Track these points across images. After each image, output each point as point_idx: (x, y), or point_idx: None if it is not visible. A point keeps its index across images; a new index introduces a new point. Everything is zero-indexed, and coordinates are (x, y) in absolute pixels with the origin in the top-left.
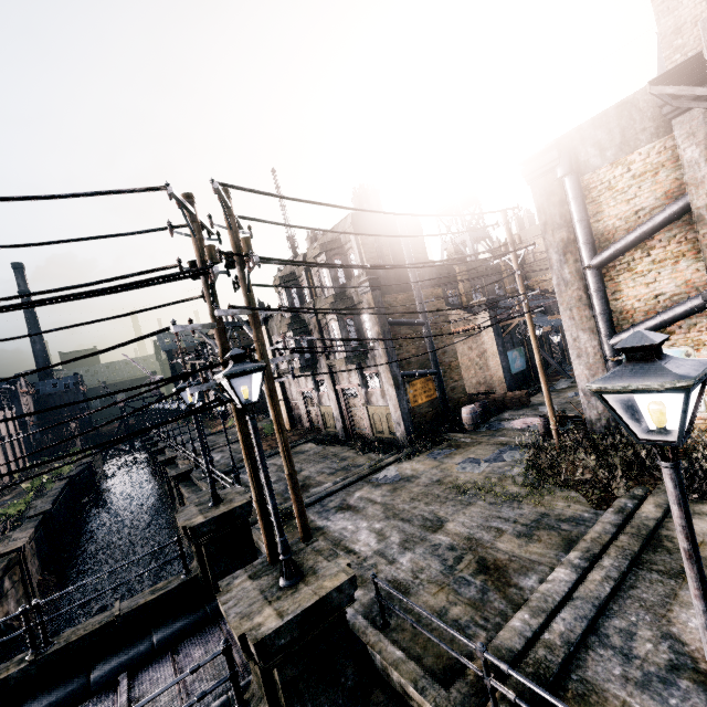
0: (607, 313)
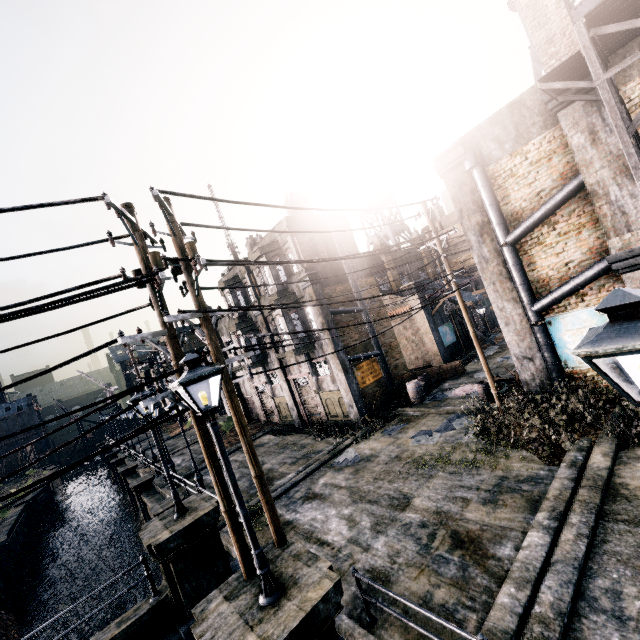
0: (526, 283)
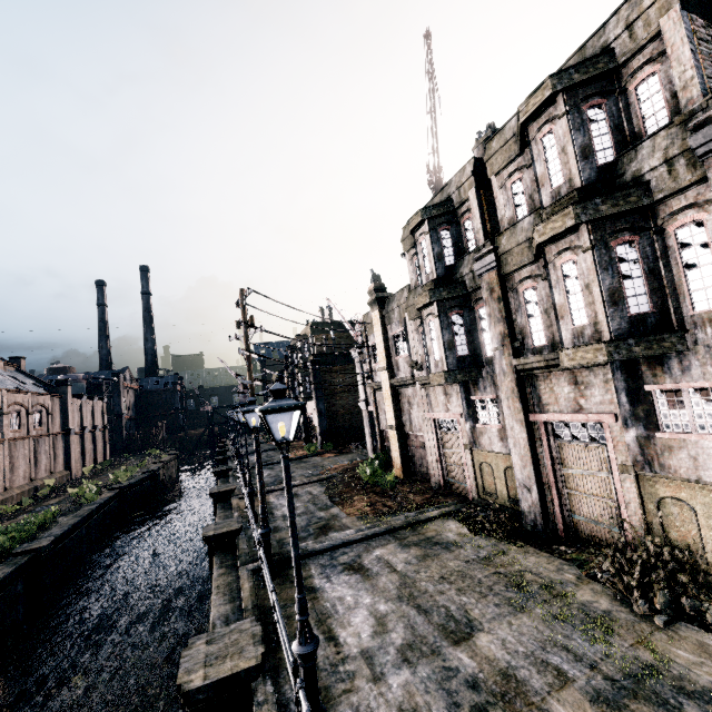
0: None
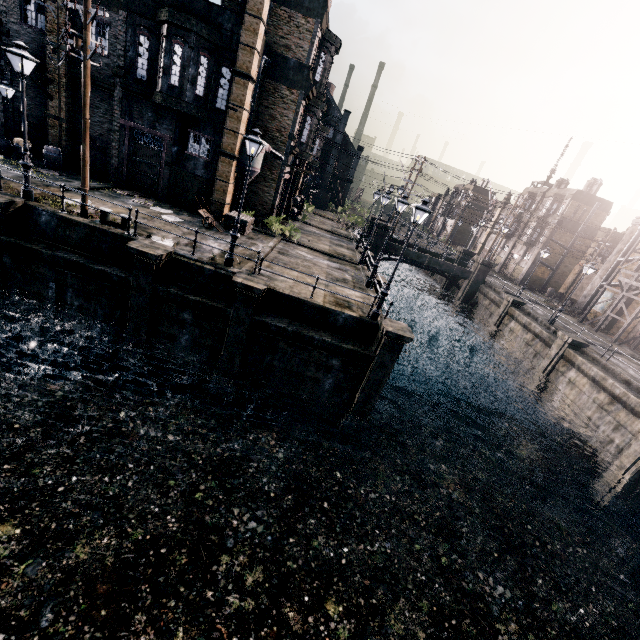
0: (608, 275)
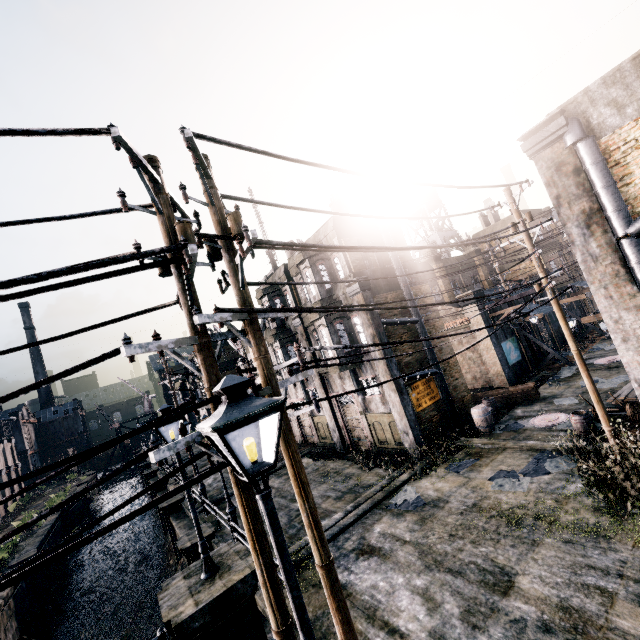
0: None
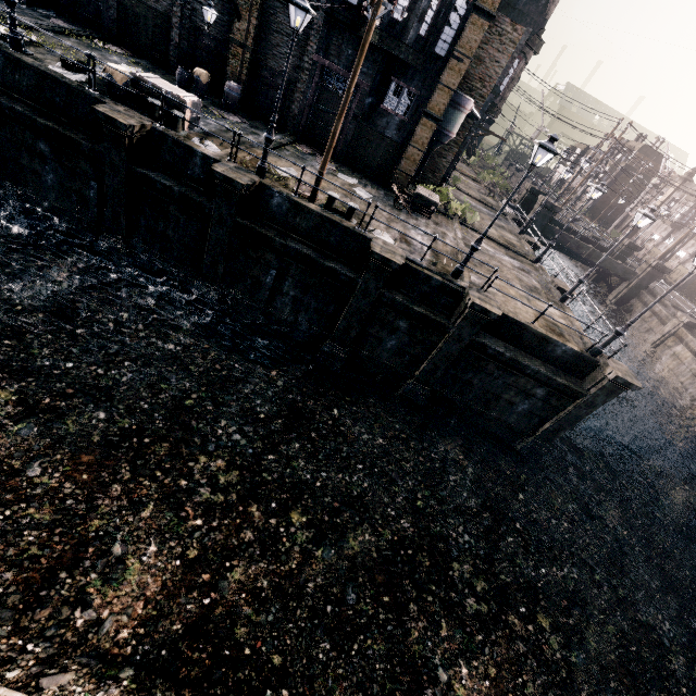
0: None
